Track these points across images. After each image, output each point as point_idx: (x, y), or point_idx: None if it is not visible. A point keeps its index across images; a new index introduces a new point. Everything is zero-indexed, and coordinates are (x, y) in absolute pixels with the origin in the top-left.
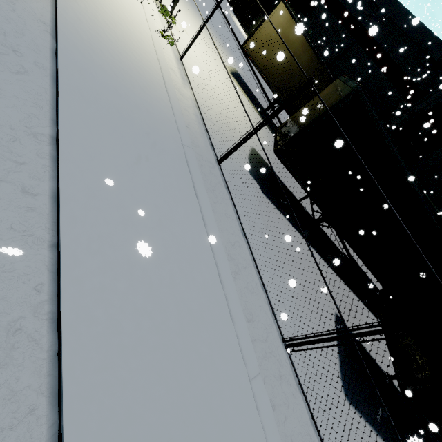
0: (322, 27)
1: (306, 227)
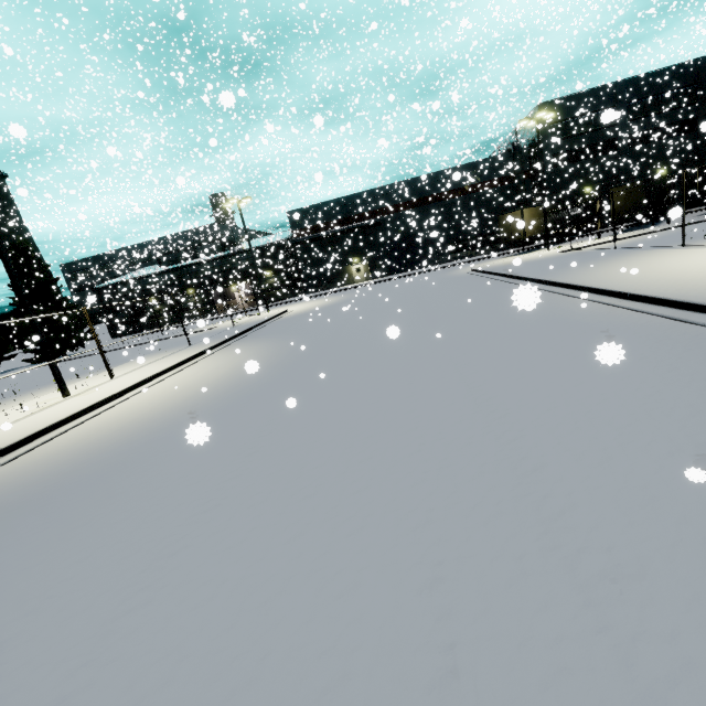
0: (404, 221)
1: (654, 222)
